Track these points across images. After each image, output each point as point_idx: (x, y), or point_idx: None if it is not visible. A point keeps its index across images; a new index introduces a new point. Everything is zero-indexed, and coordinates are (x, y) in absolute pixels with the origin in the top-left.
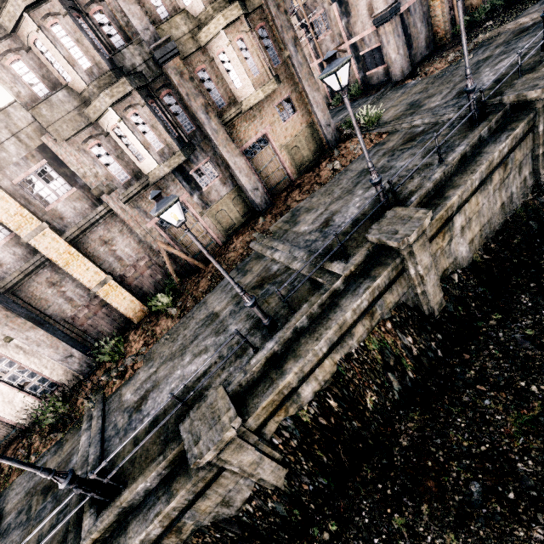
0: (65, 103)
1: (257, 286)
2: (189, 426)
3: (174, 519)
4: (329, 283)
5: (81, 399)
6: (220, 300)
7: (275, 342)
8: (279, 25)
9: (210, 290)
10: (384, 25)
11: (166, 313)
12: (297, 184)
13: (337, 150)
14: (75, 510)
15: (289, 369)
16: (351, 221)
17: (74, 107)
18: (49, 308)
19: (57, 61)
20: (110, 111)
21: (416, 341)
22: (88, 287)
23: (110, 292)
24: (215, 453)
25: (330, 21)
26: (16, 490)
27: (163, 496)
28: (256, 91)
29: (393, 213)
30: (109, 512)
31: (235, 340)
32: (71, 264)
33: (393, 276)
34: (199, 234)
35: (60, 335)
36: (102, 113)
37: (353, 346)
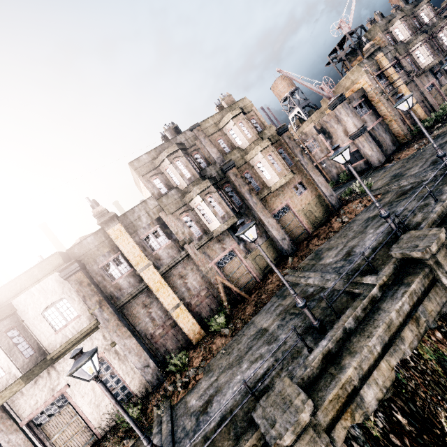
0: (174, 195)
1: None
2: (261, 412)
3: None
4: (366, 291)
5: (150, 408)
6: (266, 319)
7: (328, 339)
8: (291, 146)
9: (255, 313)
10: (358, 138)
11: (219, 333)
12: (315, 235)
13: (341, 209)
14: None
15: (347, 364)
16: (370, 249)
17: (178, 197)
18: (139, 325)
19: (175, 176)
20: (197, 197)
21: None
22: (167, 309)
23: (180, 315)
24: (292, 438)
25: (318, 143)
26: None
27: None
28: (280, 179)
29: (408, 235)
30: None
31: (287, 345)
32: (160, 291)
33: (427, 284)
34: (243, 272)
35: (144, 346)
36: (193, 198)
37: (406, 352)
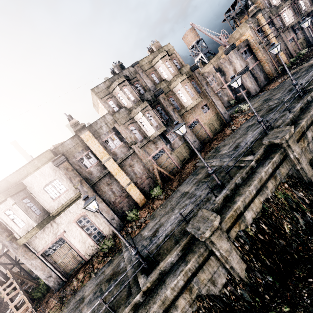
0: (123, 112)
1: (207, 177)
2: (191, 226)
3: (188, 280)
4: (248, 163)
5: (118, 241)
6: (187, 187)
7: (226, 189)
8: (200, 79)
9: (179, 185)
10: (242, 75)
11: (157, 198)
12: (214, 139)
13: (231, 122)
14: (137, 271)
15: (237, 200)
16: (250, 142)
17: (126, 113)
18: (105, 196)
19: (123, 99)
20: (139, 113)
21: (306, 195)
22: (123, 186)
23: (131, 189)
24: (209, 233)
25: (216, 79)
26: (89, 286)
27: (182, 264)
28: (193, 102)
29: (273, 131)
30: (154, 272)
31: (202, 197)
32: (117, 174)
33: (282, 158)
34: (169, 163)
35: (110, 208)
36: (136, 114)
37: (268, 194)
